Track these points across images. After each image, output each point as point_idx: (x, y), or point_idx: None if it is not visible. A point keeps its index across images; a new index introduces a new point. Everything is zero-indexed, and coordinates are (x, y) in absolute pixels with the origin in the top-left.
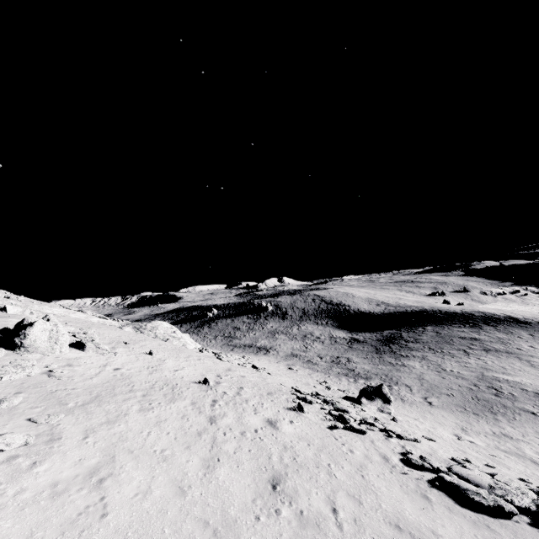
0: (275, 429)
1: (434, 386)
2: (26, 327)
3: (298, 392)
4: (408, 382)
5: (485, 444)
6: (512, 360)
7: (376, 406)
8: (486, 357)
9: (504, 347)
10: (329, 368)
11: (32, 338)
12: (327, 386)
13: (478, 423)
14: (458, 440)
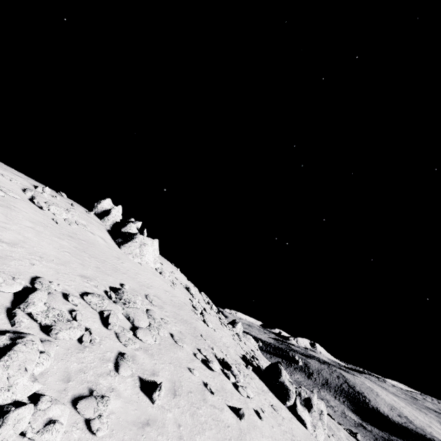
0: None
1: None
2: (237, 322)
3: None
4: None
5: None
6: None
7: None
8: None
9: None
10: None
11: (237, 326)
12: None
13: None
14: None
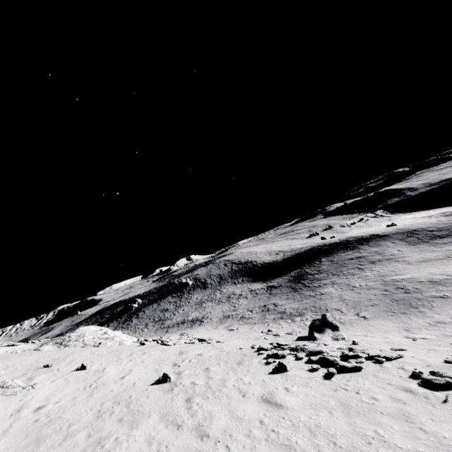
0: (279, 407)
1: (356, 302)
2: None
3: (262, 349)
4: (336, 306)
5: (434, 336)
6: (394, 263)
7: (329, 336)
8: (376, 267)
9: (382, 256)
10: (263, 317)
11: None
12: (274, 334)
13: (411, 320)
14: (414, 340)
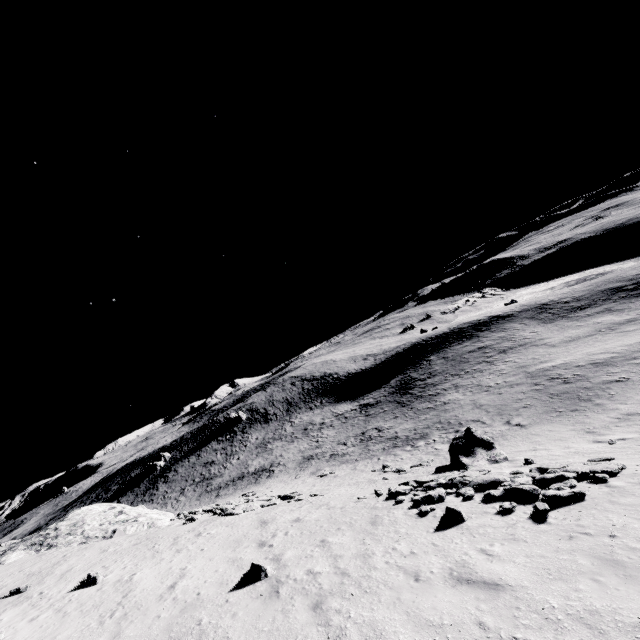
0: (496, 588)
1: (500, 406)
2: None
3: (396, 494)
4: (472, 416)
5: (635, 433)
6: (532, 349)
7: (483, 459)
8: (510, 357)
9: (513, 343)
10: (366, 450)
11: None
12: (396, 469)
13: (590, 417)
14: (611, 444)
